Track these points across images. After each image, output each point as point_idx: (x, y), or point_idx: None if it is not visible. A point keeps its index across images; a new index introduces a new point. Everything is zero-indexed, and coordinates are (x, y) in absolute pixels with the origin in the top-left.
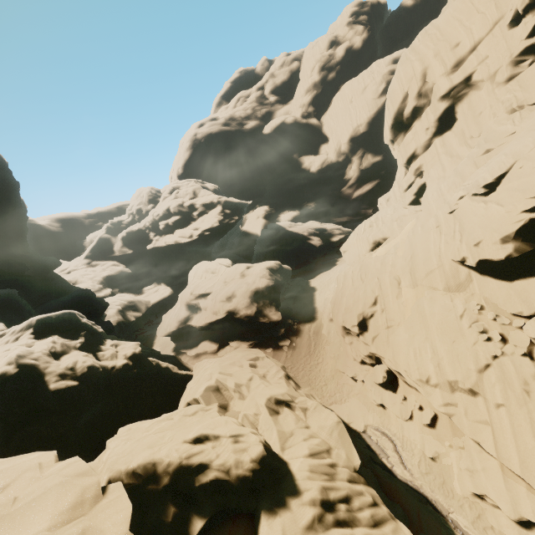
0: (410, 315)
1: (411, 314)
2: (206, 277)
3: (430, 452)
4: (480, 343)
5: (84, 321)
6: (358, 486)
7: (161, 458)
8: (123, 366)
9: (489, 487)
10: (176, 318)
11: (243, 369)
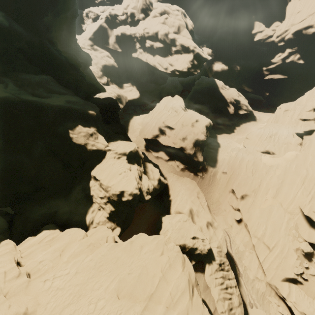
0: (264, 207)
1: (265, 208)
2: (171, 112)
3: (240, 248)
4: (283, 237)
5: (140, 152)
6: (225, 259)
7: (187, 243)
8: (156, 184)
9: (253, 266)
10: (152, 133)
11: (195, 198)
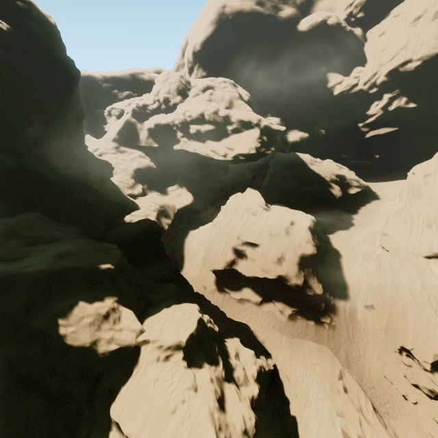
0: None
1: None
2: (247, 218)
3: None
4: None
5: (209, 325)
6: None
7: None
8: (257, 395)
9: None
10: (224, 259)
11: (345, 401)
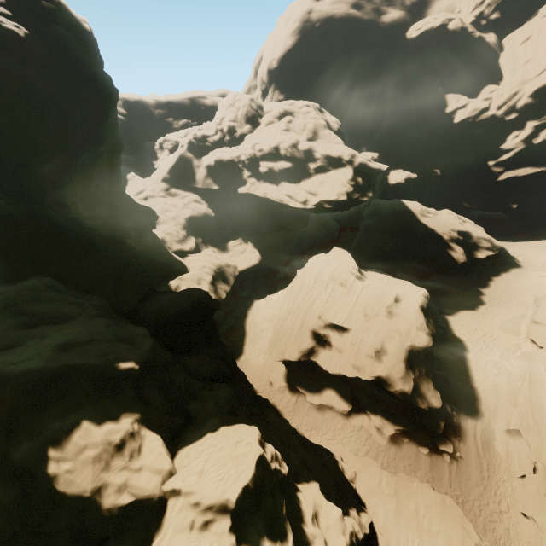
0: None
1: None
2: (333, 289)
3: None
4: None
5: (274, 466)
6: None
7: None
8: None
9: None
10: (298, 347)
11: None
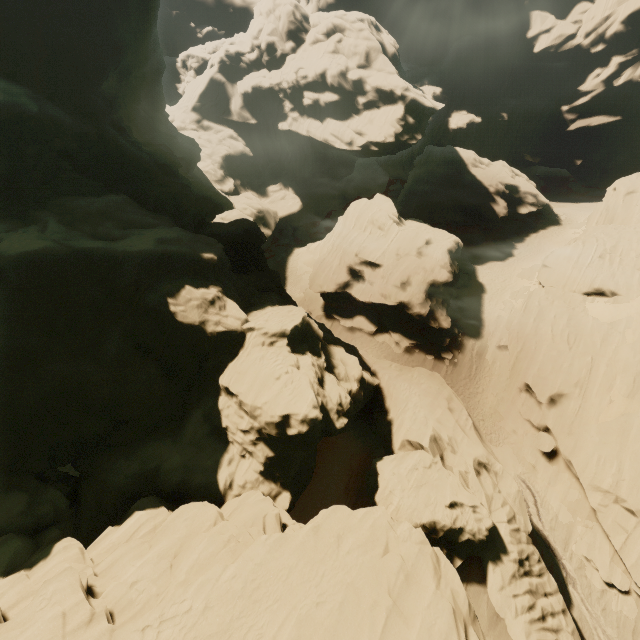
0: (609, 421)
1: (612, 421)
2: (371, 232)
3: (562, 518)
4: None
5: (314, 326)
6: (531, 548)
7: (439, 520)
8: (356, 390)
9: (598, 559)
10: (336, 280)
11: (444, 413)
